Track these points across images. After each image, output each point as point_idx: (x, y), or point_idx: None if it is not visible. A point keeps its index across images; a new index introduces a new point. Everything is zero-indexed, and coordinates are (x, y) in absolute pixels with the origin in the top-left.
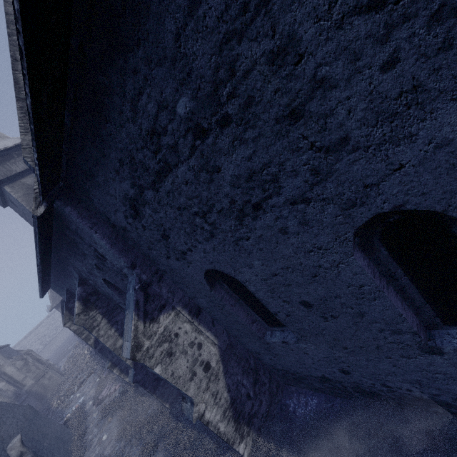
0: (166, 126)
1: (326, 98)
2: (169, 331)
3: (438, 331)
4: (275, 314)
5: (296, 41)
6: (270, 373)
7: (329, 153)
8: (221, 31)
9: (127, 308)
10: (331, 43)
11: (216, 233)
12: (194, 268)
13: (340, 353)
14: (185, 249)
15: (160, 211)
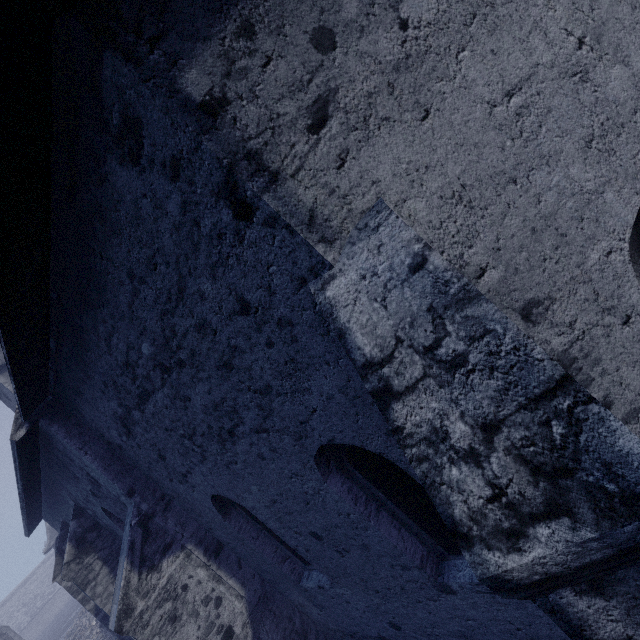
0: (137, 361)
1: (243, 358)
2: (175, 583)
3: (448, 563)
4: (295, 549)
5: (209, 322)
6: (327, 637)
7: (264, 395)
8: (158, 308)
9: (121, 552)
10: (230, 327)
11: (207, 455)
12: (200, 493)
13: (377, 598)
14: (184, 471)
15: (150, 431)
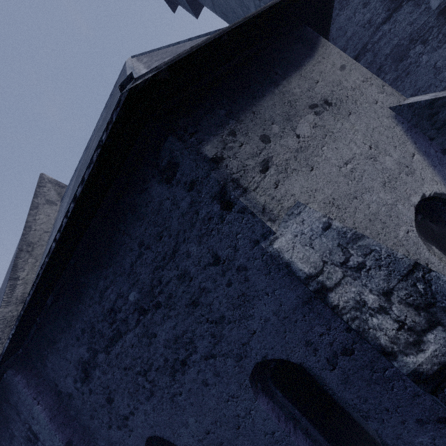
0: (121, 307)
1: (208, 296)
2: None
3: None
4: None
5: (188, 272)
6: None
7: (217, 324)
8: (153, 265)
9: None
10: (203, 274)
11: (155, 390)
12: (135, 438)
13: None
14: (127, 413)
15: (108, 372)
